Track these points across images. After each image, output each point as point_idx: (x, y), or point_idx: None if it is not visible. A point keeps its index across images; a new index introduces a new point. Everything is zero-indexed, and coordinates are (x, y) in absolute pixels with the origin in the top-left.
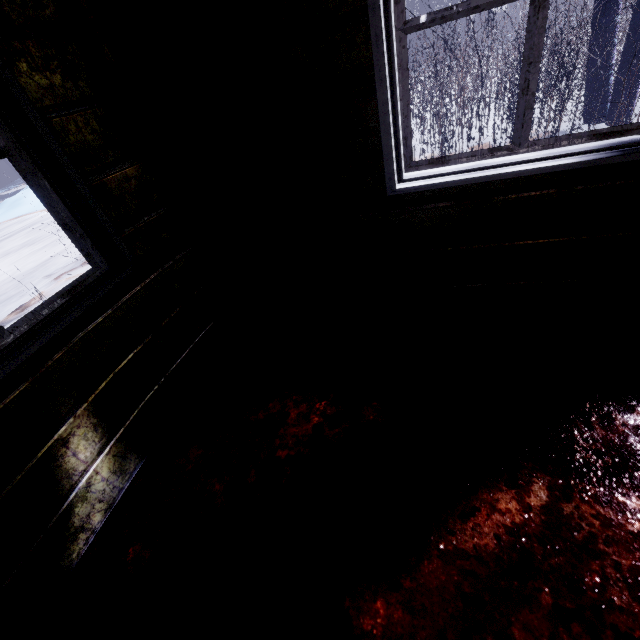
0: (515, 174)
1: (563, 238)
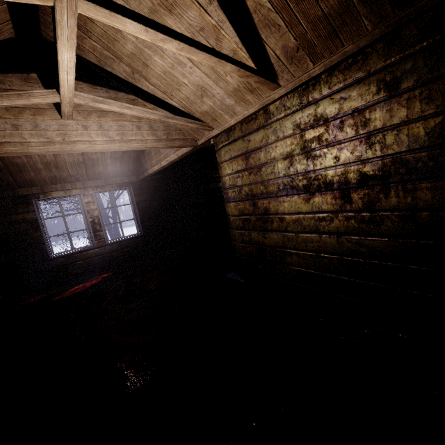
0: (72, 252)
1: (85, 260)
